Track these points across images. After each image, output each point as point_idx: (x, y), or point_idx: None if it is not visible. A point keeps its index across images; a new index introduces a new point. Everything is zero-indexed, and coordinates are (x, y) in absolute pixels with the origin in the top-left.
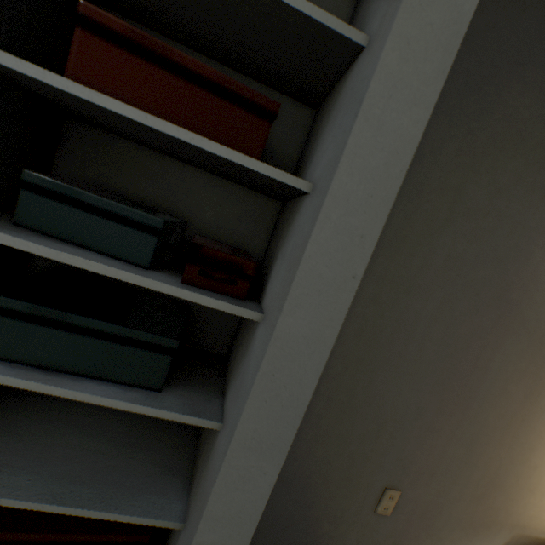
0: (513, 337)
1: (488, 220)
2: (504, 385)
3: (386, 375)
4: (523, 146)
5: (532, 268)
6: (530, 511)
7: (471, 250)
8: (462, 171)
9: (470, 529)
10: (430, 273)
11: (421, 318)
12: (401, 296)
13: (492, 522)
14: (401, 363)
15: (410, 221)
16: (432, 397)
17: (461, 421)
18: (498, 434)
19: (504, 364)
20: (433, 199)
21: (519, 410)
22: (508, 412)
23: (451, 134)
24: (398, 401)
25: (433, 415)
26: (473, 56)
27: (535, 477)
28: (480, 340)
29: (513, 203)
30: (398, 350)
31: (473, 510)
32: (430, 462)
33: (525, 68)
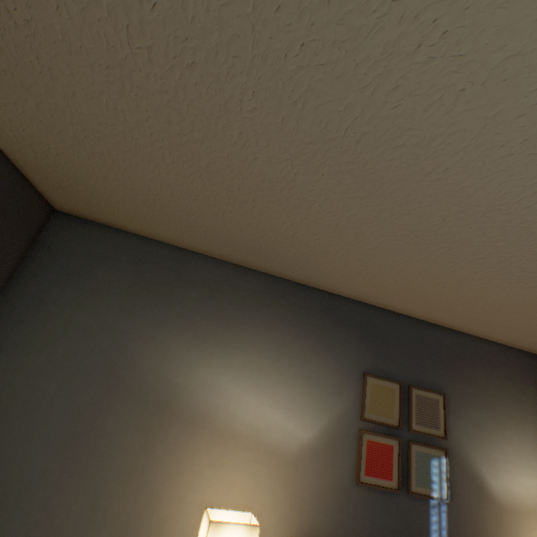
0: (124, 401)
1: (94, 329)
2: (122, 440)
3: (16, 441)
4: (112, 292)
5: (130, 354)
6: None
7: (83, 347)
8: (74, 307)
9: None
10: (54, 364)
11: (47, 394)
12: (31, 381)
13: None
14: (30, 430)
15: (39, 335)
16: (57, 456)
17: (85, 477)
18: (123, 487)
19: (119, 422)
20: (55, 322)
21: (139, 461)
22: (129, 464)
23: (66, 291)
24: (27, 463)
25: (59, 473)
26: (76, 259)
27: (168, 530)
28: (96, 405)
29: (109, 319)
30: (28, 420)
31: None
32: (57, 524)
33: (107, 261)
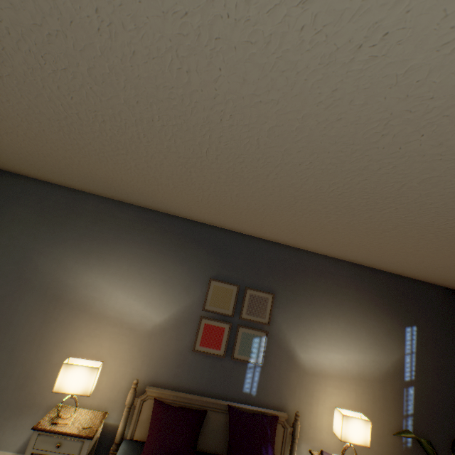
0: (30, 294)
1: (10, 248)
2: (29, 317)
3: None
4: (23, 222)
5: (35, 264)
6: (59, 395)
7: (3, 259)
8: None
9: (18, 409)
10: None
11: None
12: None
13: (33, 404)
14: None
15: None
16: None
17: (5, 338)
18: (29, 345)
19: (27, 307)
20: None
21: (40, 331)
22: (34, 332)
23: None
24: None
25: None
26: None
27: (58, 371)
28: (12, 296)
29: (21, 241)
30: None
31: (19, 395)
32: None
33: (20, 200)
